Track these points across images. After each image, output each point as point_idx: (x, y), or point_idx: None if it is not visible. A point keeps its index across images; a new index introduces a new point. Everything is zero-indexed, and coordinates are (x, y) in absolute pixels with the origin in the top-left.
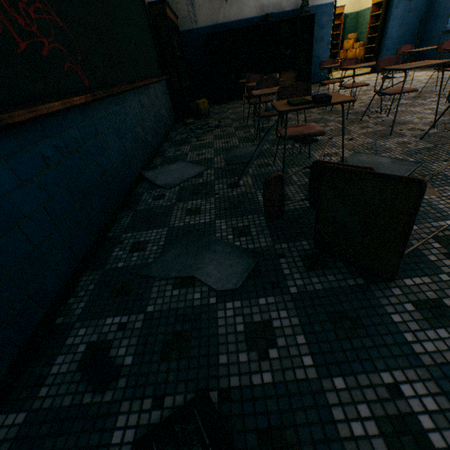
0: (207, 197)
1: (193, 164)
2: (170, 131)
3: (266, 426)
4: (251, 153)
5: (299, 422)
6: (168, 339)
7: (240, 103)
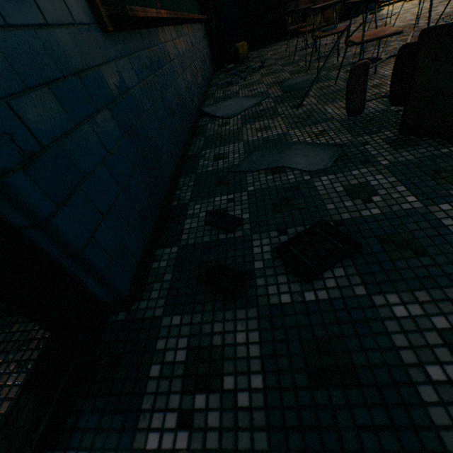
0: (273, 118)
1: (247, 98)
2: (212, 79)
3: (383, 234)
4: (307, 81)
5: (412, 230)
6: (275, 202)
7: (279, 45)
